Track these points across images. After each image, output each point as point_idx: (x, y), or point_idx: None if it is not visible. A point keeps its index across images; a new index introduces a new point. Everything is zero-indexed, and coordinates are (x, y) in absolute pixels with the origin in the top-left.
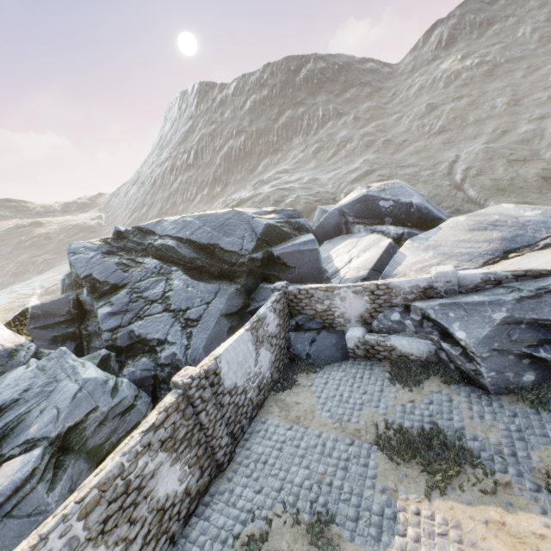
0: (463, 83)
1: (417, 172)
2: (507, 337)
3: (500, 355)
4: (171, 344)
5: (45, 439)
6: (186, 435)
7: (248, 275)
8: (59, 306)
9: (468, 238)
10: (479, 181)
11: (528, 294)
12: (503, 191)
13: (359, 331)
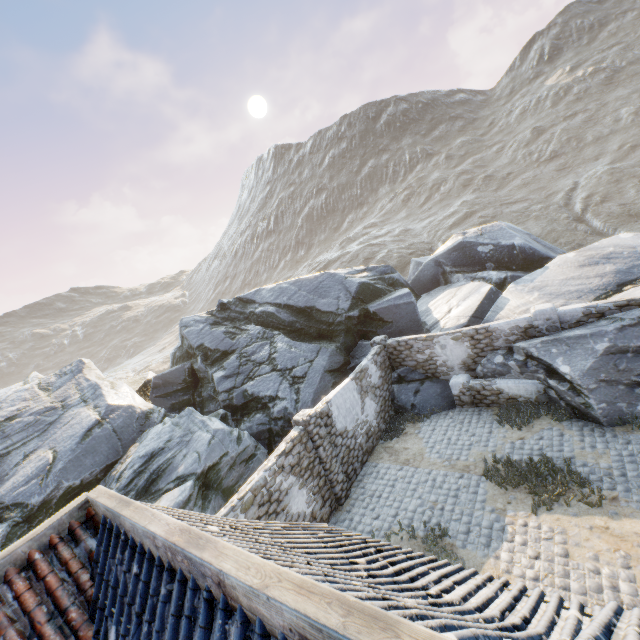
0: (575, 97)
1: (526, 208)
2: (614, 367)
3: (609, 386)
4: (282, 400)
5: (193, 475)
6: (309, 465)
7: (346, 334)
8: (177, 376)
9: (578, 275)
10: (604, 208)
11: (629, 323)
12: (636, 217)
13: (463, 378)
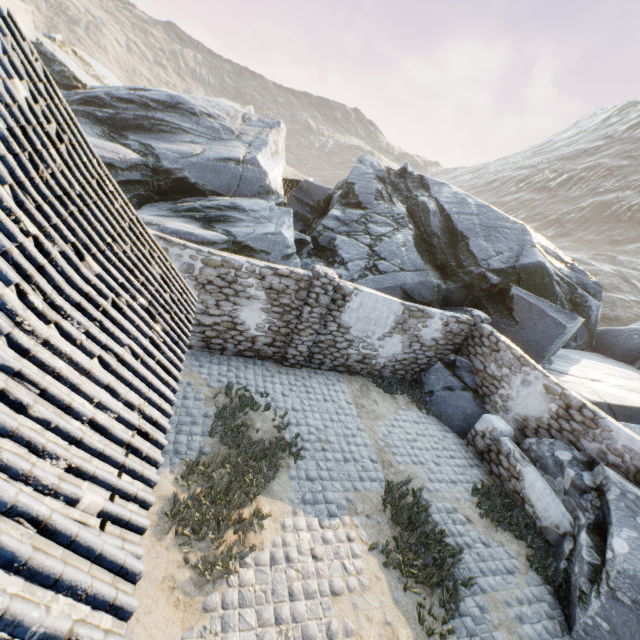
0: None
1: None
2: None
3: None
4: (346, 269)
5: (234, 237)
6: (286, 306)
7: (462, 287)
8: (318, 193)
9: None
10: None
11: None
12: None
13: (503, 426)
